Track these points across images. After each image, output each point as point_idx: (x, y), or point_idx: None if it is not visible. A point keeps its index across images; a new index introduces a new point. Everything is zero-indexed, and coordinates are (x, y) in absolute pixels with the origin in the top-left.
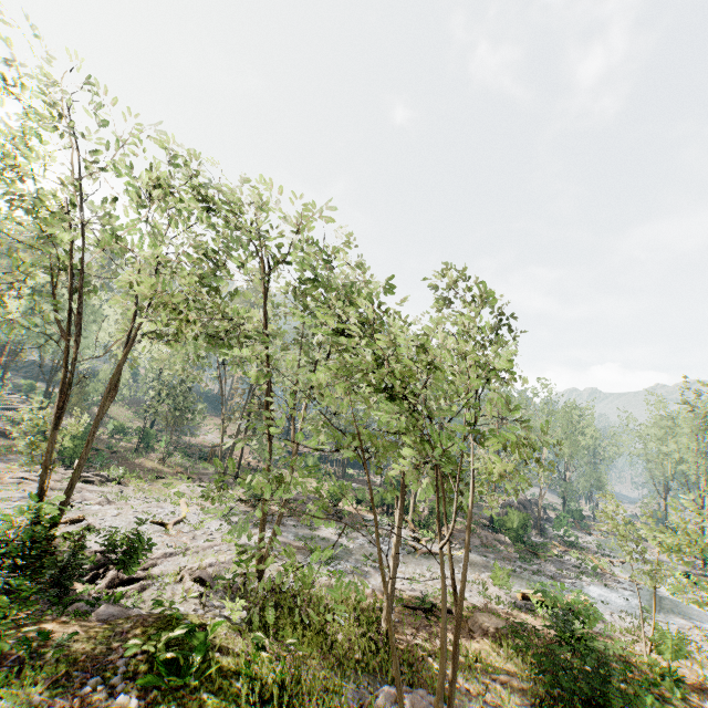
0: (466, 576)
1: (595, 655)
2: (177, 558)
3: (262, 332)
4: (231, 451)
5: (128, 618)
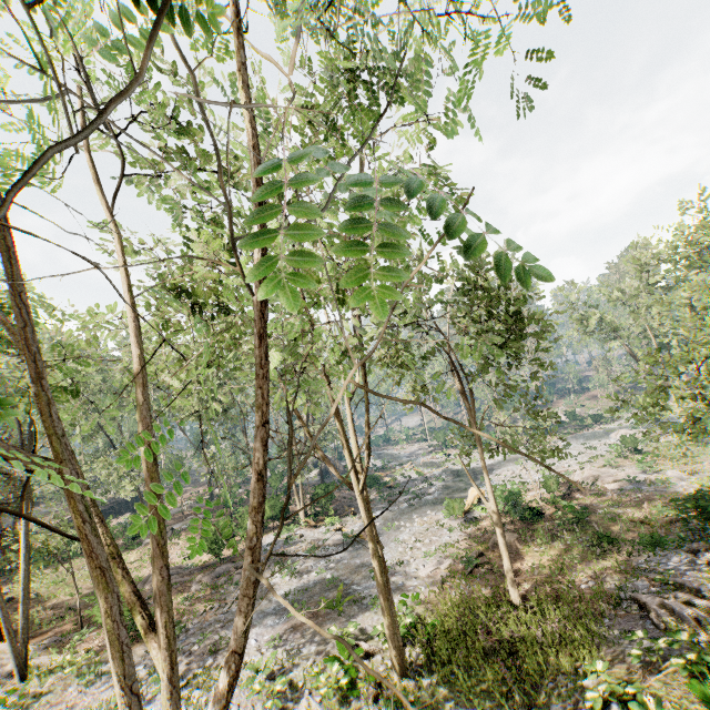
0: None
1: None
2: None
3: None
4: (25, 590)
5: None
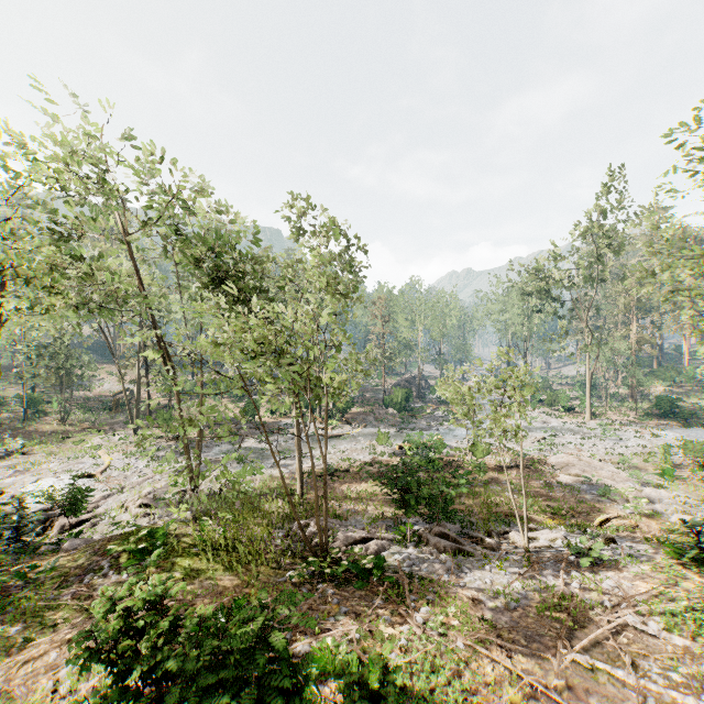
0: (326, 446)
1: (408, 466)
2: (116, 496)
3: (139, 287)
4: (138, 397)
5: (95, 542)
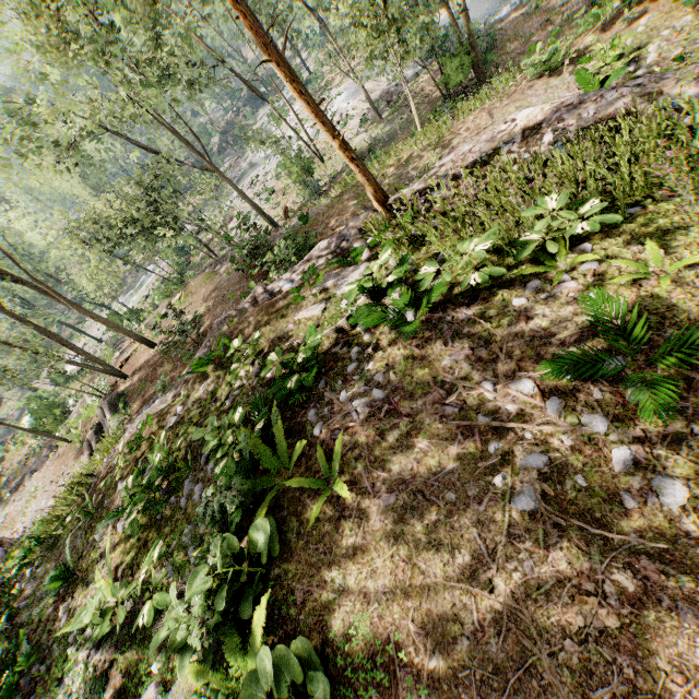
0: None
1: None
2: None
3: None
4: None
5: None
